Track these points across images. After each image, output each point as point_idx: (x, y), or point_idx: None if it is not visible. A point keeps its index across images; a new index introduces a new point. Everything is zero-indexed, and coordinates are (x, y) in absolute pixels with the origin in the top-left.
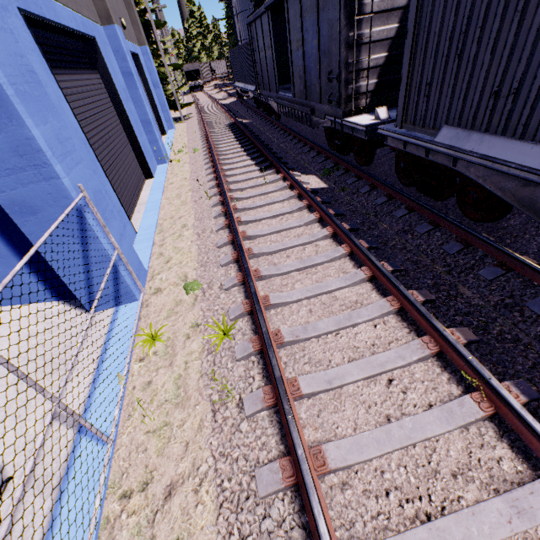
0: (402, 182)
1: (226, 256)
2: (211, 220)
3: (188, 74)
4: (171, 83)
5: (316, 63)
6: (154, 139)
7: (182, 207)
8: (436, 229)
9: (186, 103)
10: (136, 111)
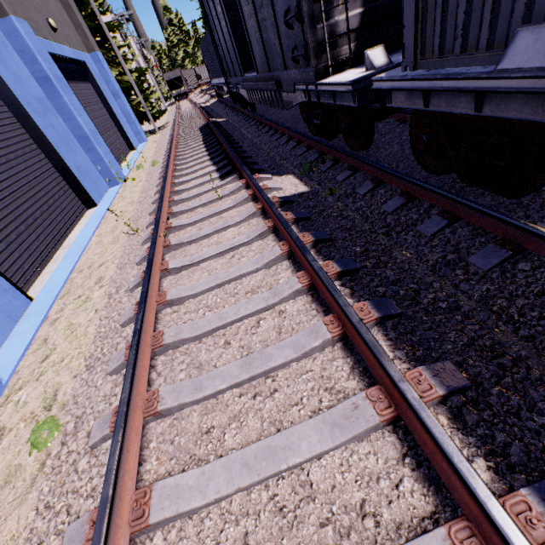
0: (427, 168)
1: (119, 351)
2: (133, 268)
3: (170, 83)
4: (137, 92)
5: (269, 9)
6: (98, 157)
7: (110, 247)
8: (517, 257)
9: (158, 111)
10: (66, 126)
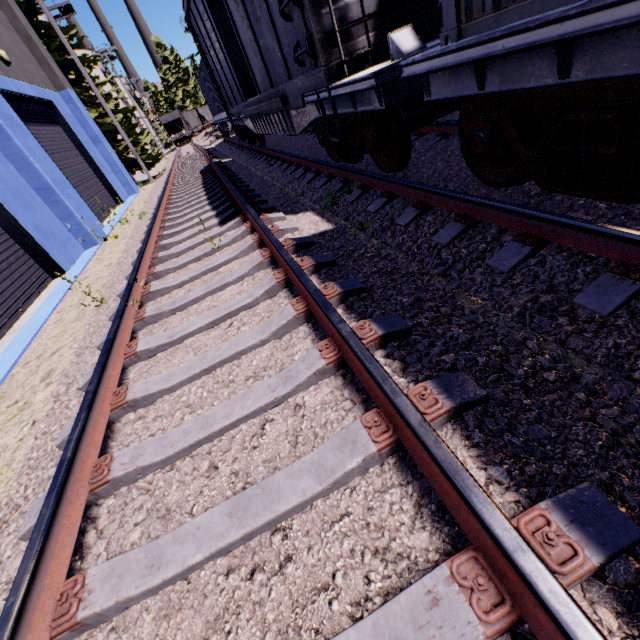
0: (489, 180)
1: (42, 495)
2: (94, 354)
3: (169, 127)
4: (123, 135)
5: (262, 3)
6: (67, 212)
7: (71, 327)
8: None
9: (151, 157)
10: (20, 175)
